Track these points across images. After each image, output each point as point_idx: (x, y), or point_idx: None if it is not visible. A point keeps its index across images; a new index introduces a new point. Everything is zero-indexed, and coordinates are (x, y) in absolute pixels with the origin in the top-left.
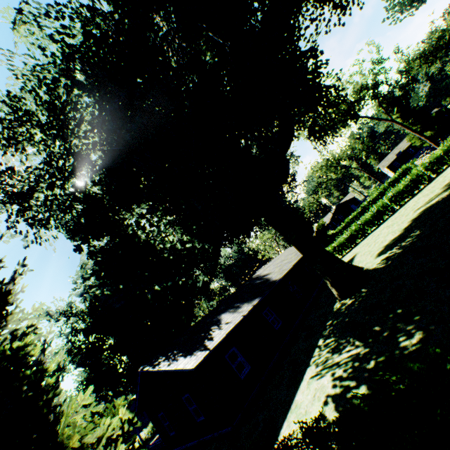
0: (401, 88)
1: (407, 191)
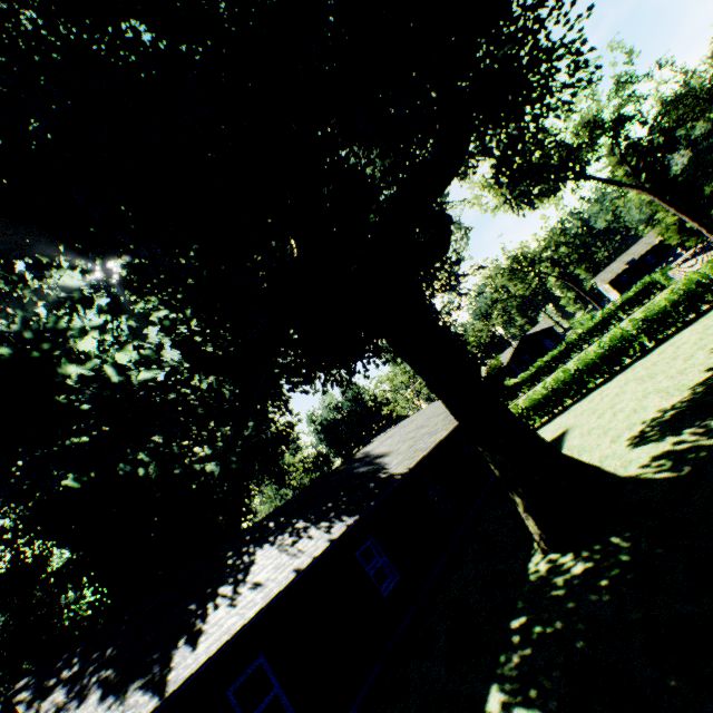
0: (665, 130)
1: (675, 313)
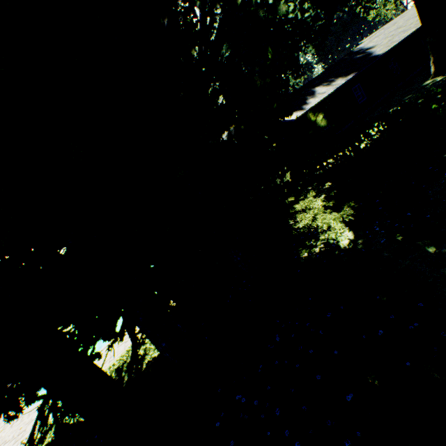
0: None
1: None
